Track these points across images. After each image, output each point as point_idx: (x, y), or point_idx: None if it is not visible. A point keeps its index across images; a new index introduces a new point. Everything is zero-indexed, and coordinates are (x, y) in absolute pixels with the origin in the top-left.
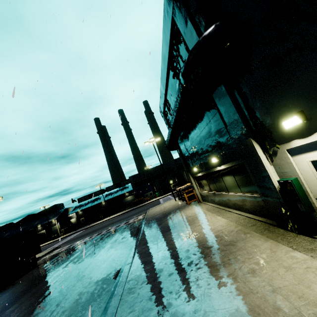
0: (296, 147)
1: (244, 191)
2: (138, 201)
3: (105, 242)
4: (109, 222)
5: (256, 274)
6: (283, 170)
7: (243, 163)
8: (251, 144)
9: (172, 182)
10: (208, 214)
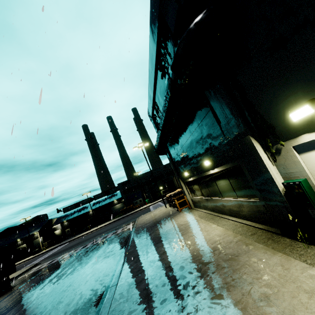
0: (305, 143)
1: (240, 196)
2: (128, 209)
3: (89, 257)
4: (96, 233)
5: (271, 302)
6: (288, 171)
7: (240, 165)
8: (250, 143)
9: (162, 188)
10: (202, 221)
